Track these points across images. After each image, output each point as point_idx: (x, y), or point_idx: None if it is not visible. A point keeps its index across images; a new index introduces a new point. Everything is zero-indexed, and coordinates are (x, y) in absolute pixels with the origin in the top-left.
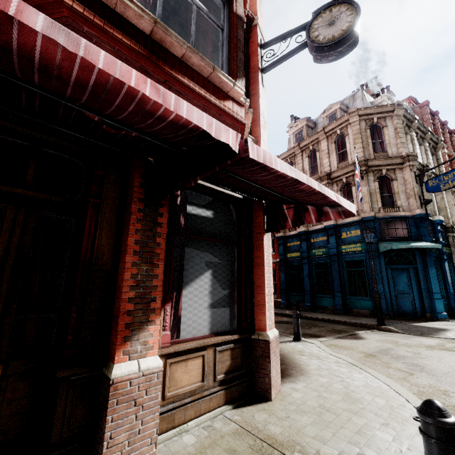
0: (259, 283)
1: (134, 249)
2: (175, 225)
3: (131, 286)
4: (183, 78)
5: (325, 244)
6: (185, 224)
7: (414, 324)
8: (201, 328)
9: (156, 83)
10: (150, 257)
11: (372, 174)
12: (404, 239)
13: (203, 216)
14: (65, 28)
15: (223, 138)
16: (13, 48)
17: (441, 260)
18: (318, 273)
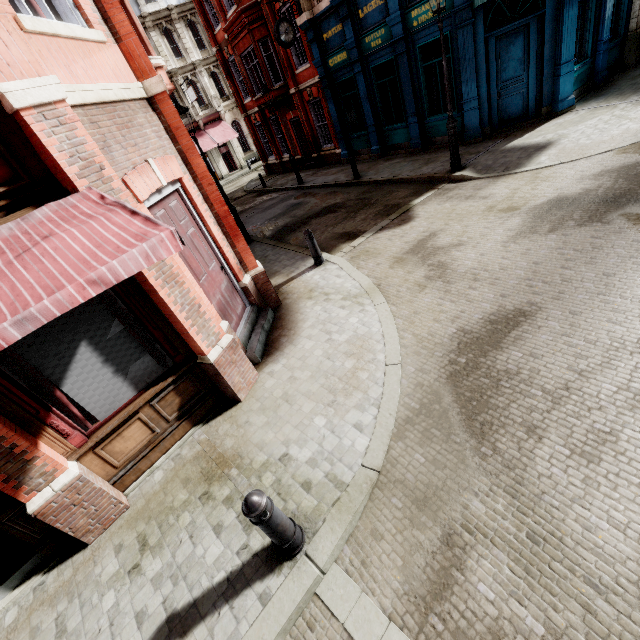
0: (167, 312)
1: None
2: None
3: None
4: None
5: (383, 16)
6: None
7: (508, 146)
8: (121, 396)
9: None
10: None
11: None
12: None
13: None
14: None
15: None
16: None
17: None
18: (382, 85)
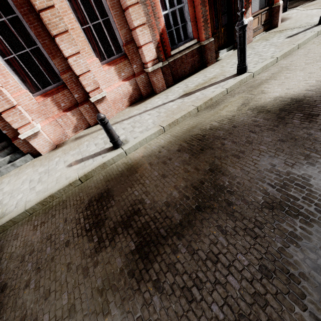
0: None
1: None
2: None
3: None
4: None
5: None
6: None
7: None
8: (256, 8)
9: None
10: None
11: None
12: None
13: None
14: None
15: None
16: None
17: None
18: None
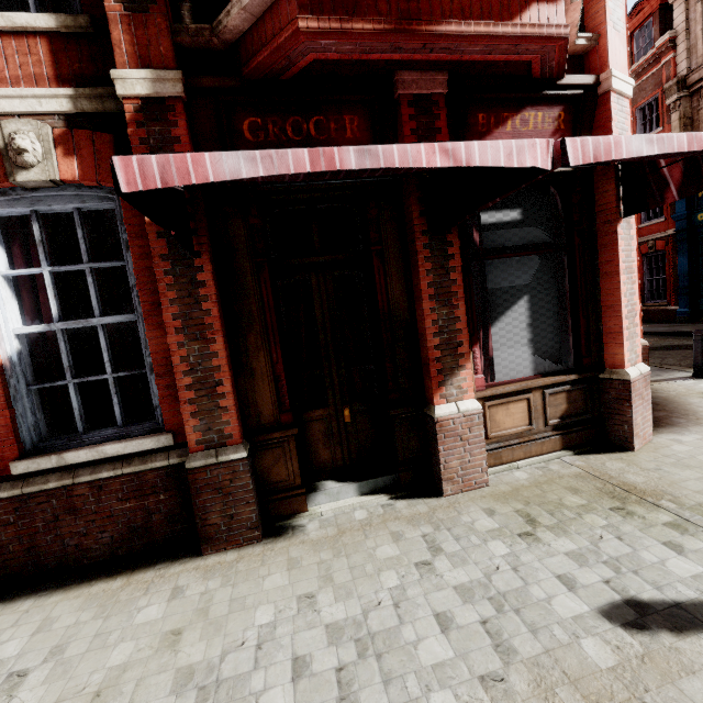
0: (611, 302)
1: (428, 293)
2: (468, 249)
3: (434, 334)
4: (448, 25)
5: None
6: (480, 240)
7: None
8: (521, 369)
9: (443, 144)
10: (447, 299)
11: None
12: None
13: (506, 222)
14: (366, 148)
15: (528, 163)
16: (327, 175)
17: None
18: None
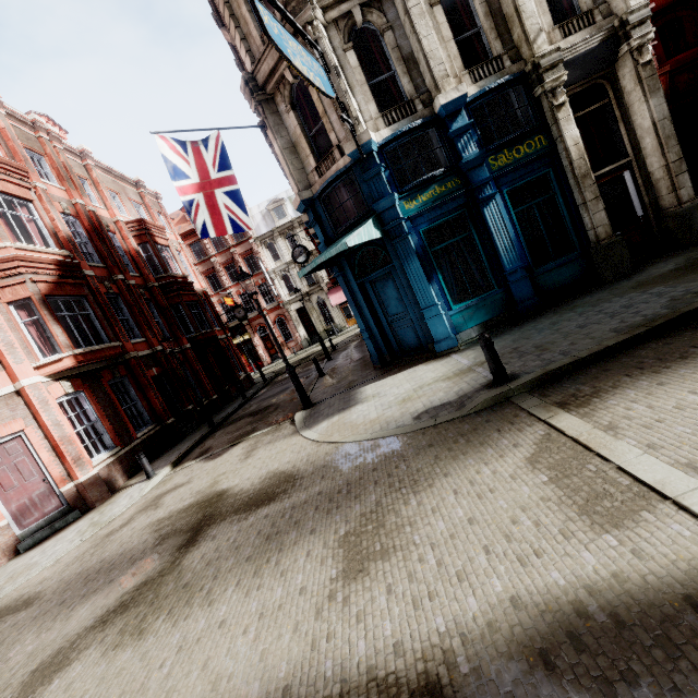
0: None
1: None
2: None
3: None
4: None
5: None
6: None
7: (358, 390)
8: None
9: None
10: None
11: (280, 97)
12: (360, 221)
13: None
14: None
15: None
16: None
17: (478, 205)
18: None
